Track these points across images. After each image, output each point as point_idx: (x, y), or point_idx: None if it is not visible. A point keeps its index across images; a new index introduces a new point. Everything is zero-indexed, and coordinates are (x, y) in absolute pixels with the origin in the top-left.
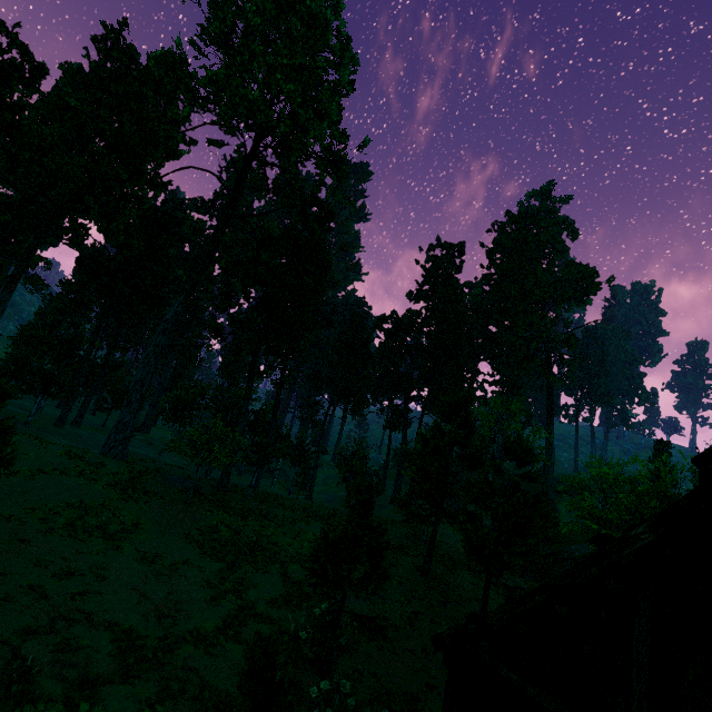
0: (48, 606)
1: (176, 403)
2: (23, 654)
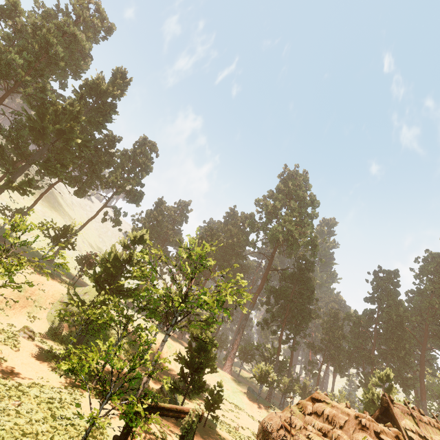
0: (232, 416)
1: (244, 350)
2: (234, 424)
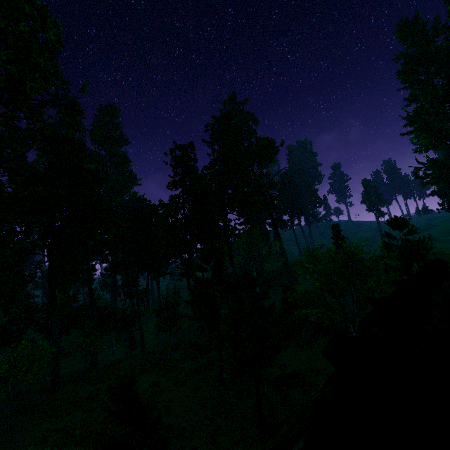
0: None
1: None
2: None
